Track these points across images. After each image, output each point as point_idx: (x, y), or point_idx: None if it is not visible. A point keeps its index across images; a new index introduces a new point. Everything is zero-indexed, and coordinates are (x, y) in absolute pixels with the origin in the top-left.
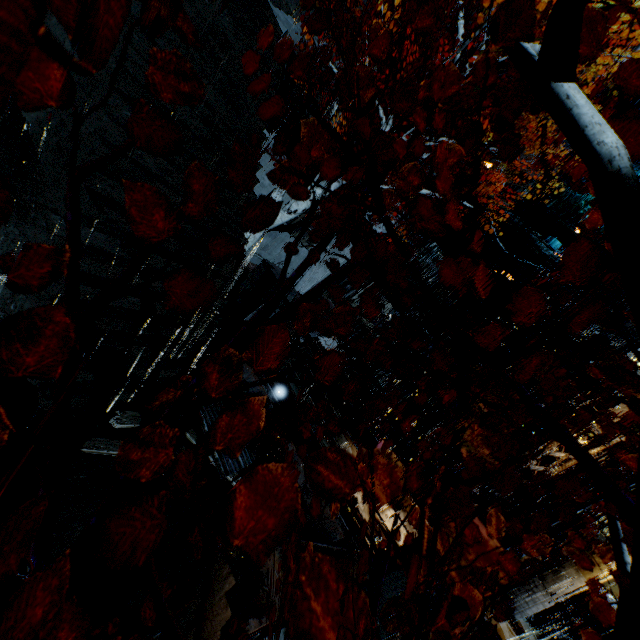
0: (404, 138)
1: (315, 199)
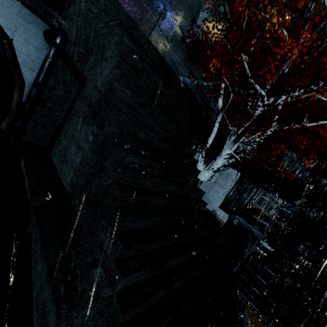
0: (280, 100)
1: (226, 156)
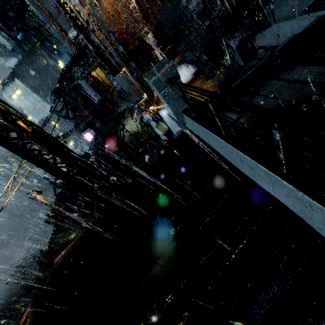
0: None
1: None
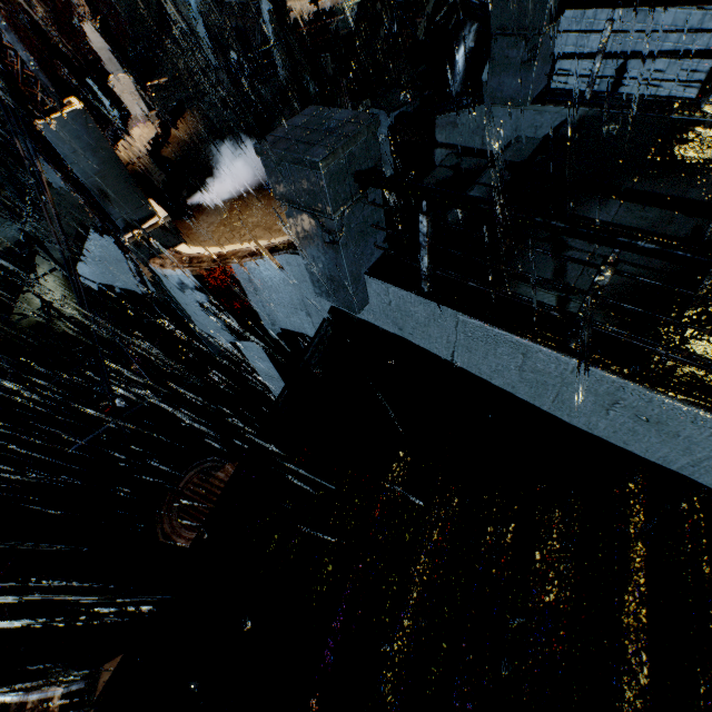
0: None
1: None
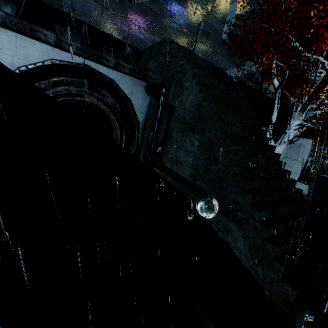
0: None
1: (296, 127)
